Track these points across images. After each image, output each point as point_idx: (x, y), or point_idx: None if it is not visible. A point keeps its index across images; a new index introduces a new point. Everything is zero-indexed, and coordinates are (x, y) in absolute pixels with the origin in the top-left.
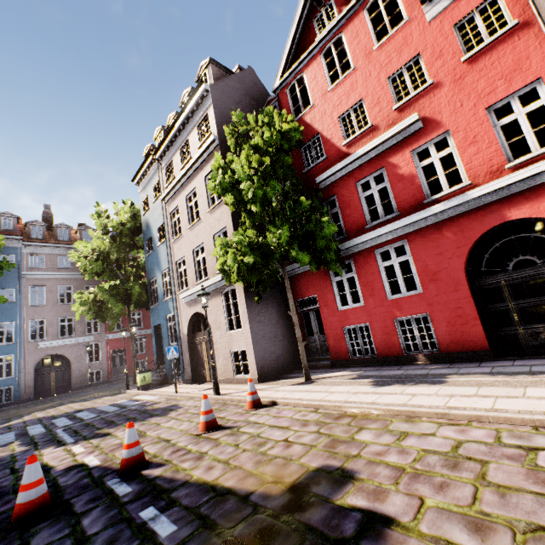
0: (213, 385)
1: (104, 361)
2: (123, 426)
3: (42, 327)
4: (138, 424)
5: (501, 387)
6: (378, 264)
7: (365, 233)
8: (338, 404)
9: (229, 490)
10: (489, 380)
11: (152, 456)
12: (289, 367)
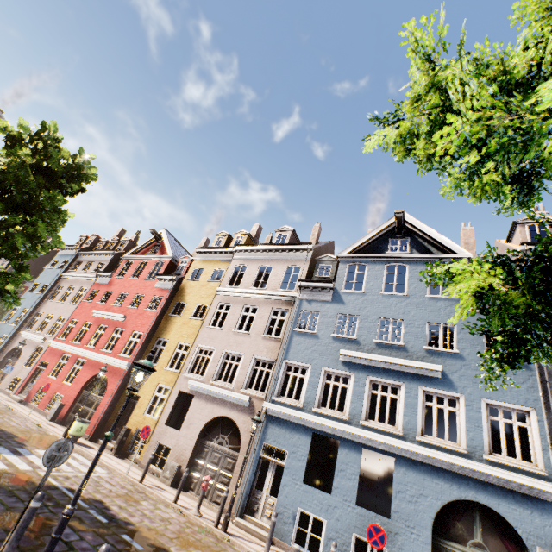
0: None
1: None
2: None
3: None
4: None
5: None
6: None
7: None
8: None
9: None
10: None
11: None
12: None
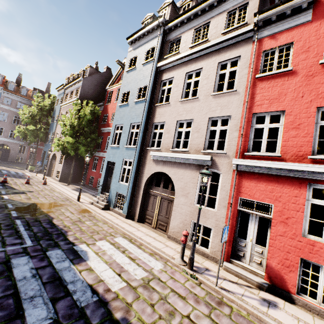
0: (43, 177)
1: (26, 154)
2: (11, 177)
3: (2, 129)
4: (15, 178)
5: (82, 195)
6: (102, 162)
7: (103, 152)
8: (55, 188)
9: (15, 188)
10: (86, 194)
11: (9, 183)
12: (74, 181)
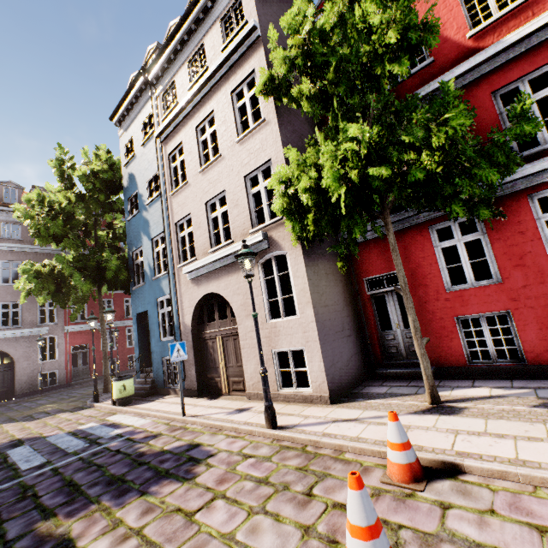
0: (265, 410)
1: (61, 359)
2: (100, 510)
3: None
4: (136, 508)
5: None
6: (534, 217)
7: None
8: None
9: None
10: None
11: None
12: (360, 376)
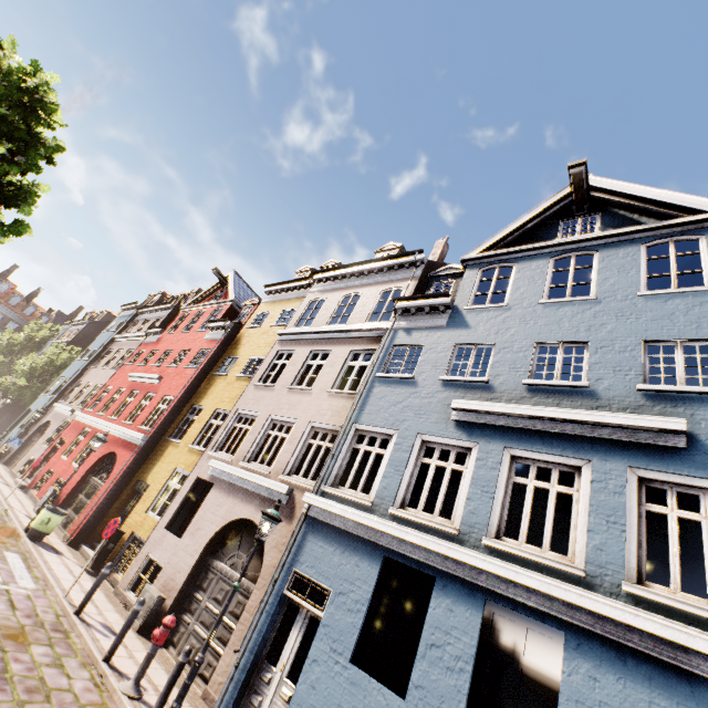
0: None
1: None
2: None
3: None
4: None
5: None
6: None
7: None
8: None
9: None
10: None
11: None
12: None
